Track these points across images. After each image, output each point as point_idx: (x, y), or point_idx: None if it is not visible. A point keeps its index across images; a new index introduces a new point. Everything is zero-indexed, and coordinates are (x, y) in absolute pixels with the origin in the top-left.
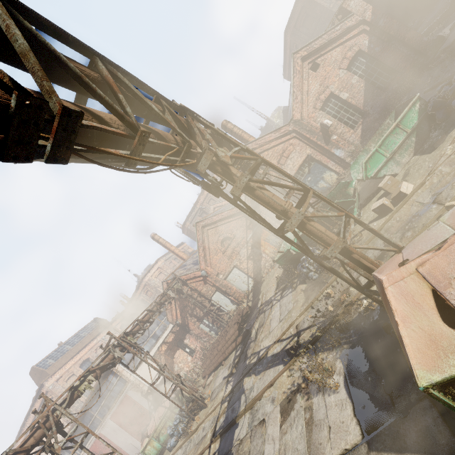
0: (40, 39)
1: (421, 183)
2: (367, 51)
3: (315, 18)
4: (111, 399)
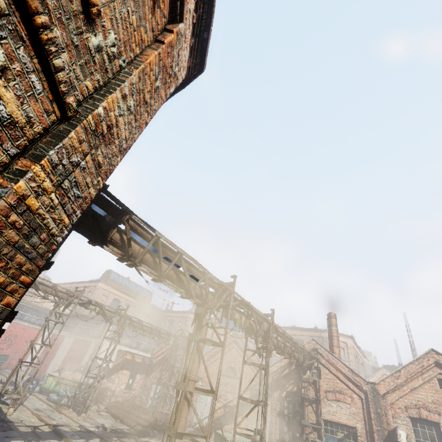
0: (159, 246)
1: None
2: None
3: None
4: (88, 332)
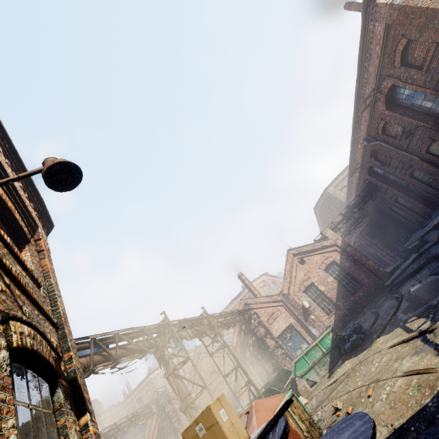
0: (99, 343)
1: (304, 404)
2: (339, 263)
3: (336, 206)
4: None
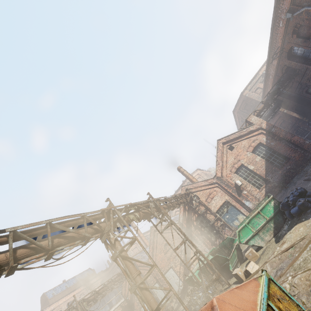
0: (21, 236)
1: (257, 270)
2: (265, 144)
3: (252, 106)
4: None
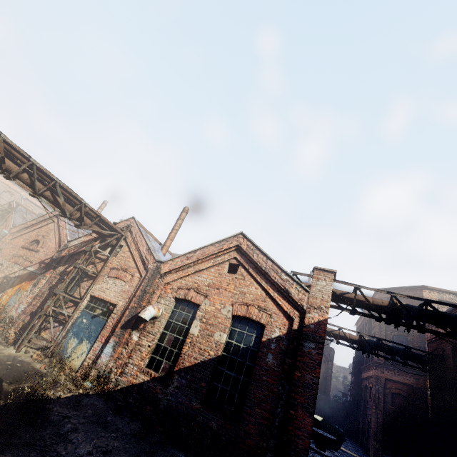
0: None
1: None
2: (264, 341)
3: None
4: None
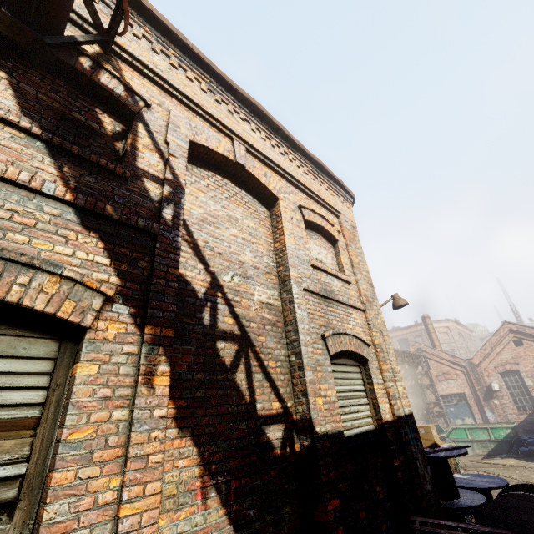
0: None
1: None
2: None
3: None
4: None
